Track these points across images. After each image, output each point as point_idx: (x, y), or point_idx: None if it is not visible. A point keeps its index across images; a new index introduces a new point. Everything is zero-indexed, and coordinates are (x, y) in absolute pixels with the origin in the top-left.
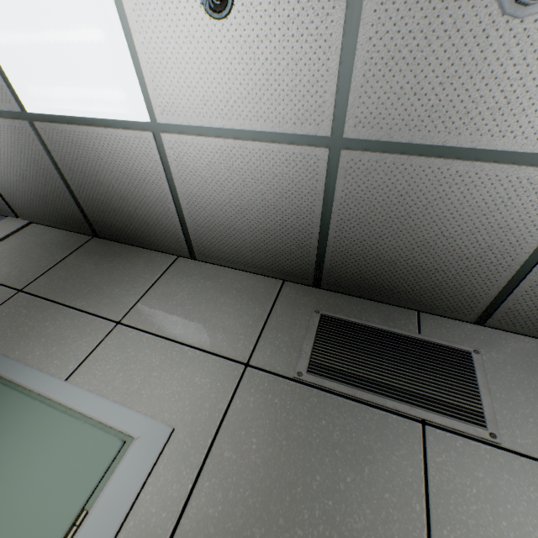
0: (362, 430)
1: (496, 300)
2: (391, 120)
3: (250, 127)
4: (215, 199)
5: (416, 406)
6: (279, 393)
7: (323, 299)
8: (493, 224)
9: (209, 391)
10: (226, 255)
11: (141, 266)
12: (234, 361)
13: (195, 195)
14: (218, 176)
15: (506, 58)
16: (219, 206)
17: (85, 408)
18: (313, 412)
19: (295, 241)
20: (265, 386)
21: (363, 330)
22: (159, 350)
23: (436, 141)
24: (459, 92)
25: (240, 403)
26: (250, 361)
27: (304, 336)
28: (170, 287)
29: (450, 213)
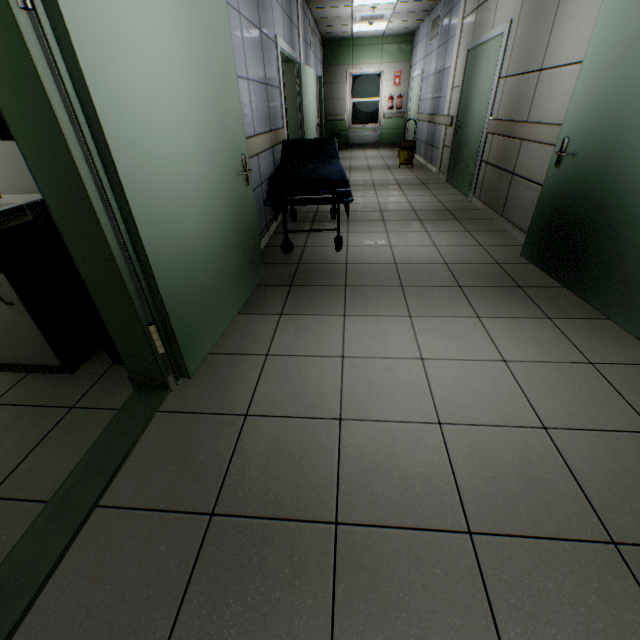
0: None
1: None
2: None
3: None
4: None
5: None
6: None
7: None
8: None
9: None
10: None
11: None
12: None
13: None
14: None
15: None
16: None
17: (494, 35)
18: None
19: None
20: None
21: None
22: None
23: None
24: None
25: None
26: None
27: None
28: None
29: None
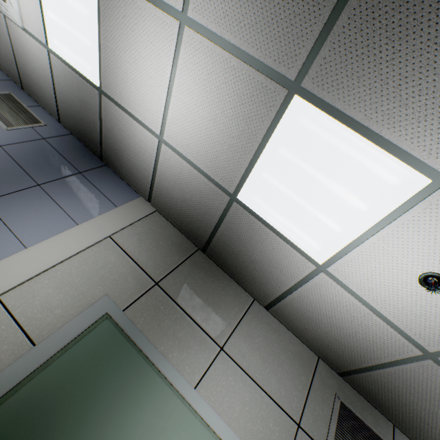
0: None
1: None
2: None
3: (385, 314)
4: (320, 309)
5: None
6: None
7: (341, 386)
8: None
9: (278, 438)
10: (293, 324)
11: (232, 297)
12: (291, 418)
13: (308, 298)
14: (337, 307)
15: None
16: (319, 312)
17: (210, 422)
18: None
19: (351, 355)
20: None
21: (364, 427)
22: (247, 386)
23: None
24: None
25: None
26: (300, 423)
27: (331, 416)
28: (251, 329)
29: None
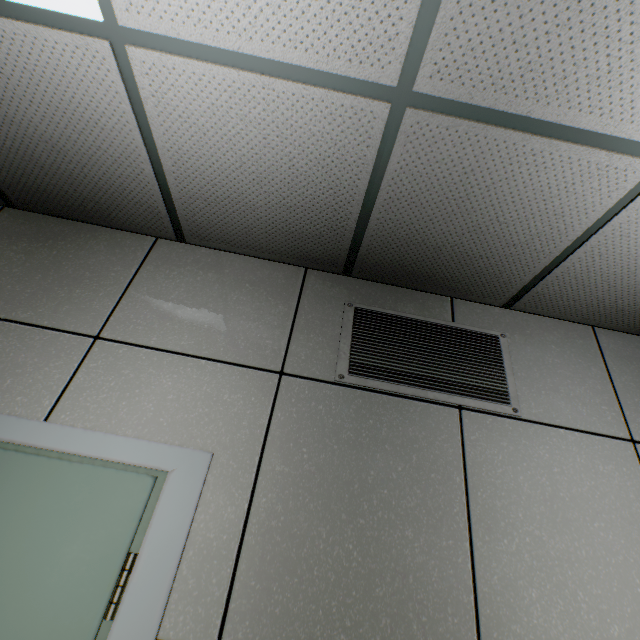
0: (408, 423)
1: (527, 285)
2: (477, 75)
3: (282, 56)
4: (219, 161)
5: (454, 394)
6: (322, 400)
7: (354, 290)
8: (549, 210)
9: (244, 408)
10: (231, 237)
11: (104, 254)
12: (265, 370)
13: (186, 153)
14: (226, 127)
15: (627, 12)
16: (225, 171)
17: (90, 451)
18: (360, 413)
19: (328, 222)
20: (306, 394)
21: (400, 323)
22: (167, 367)
23: (521, 110)
24: (563, 49)
25: (282, 415)
26: (285, 369)
27: (340, 335)
28: (158, 284)
29: (511, 197)
